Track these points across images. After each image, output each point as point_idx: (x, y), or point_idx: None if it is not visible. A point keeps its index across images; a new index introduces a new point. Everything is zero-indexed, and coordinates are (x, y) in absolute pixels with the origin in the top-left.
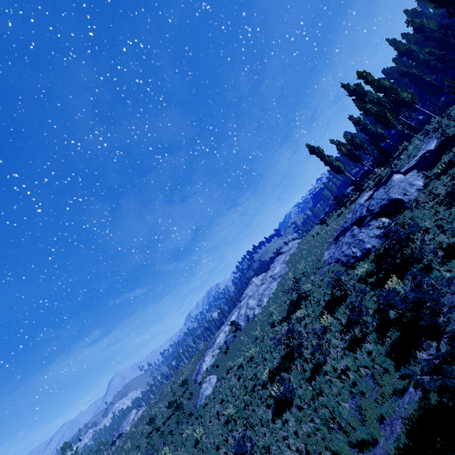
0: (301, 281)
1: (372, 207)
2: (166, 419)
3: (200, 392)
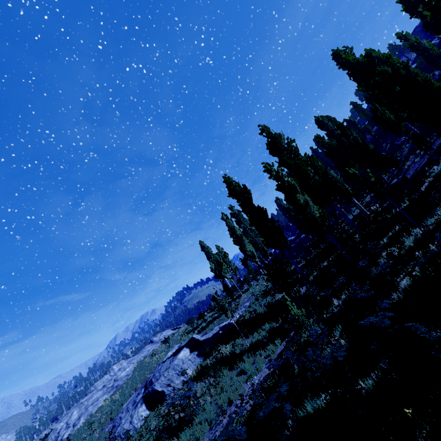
0: None
1: (154, 379)
2: None
3: None
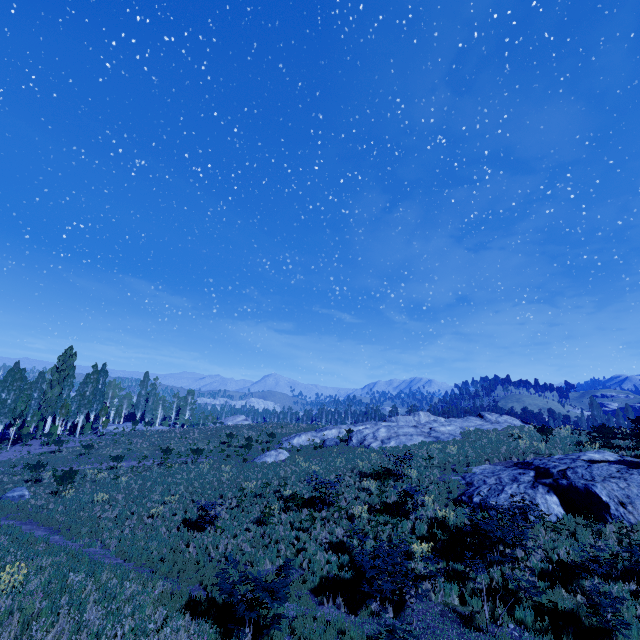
0: (409, 461)
1: (572, 474)
2: (240, 445)
3: (266, 453)
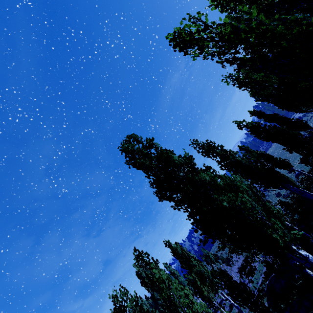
0: None
1: None
2: None
3: None
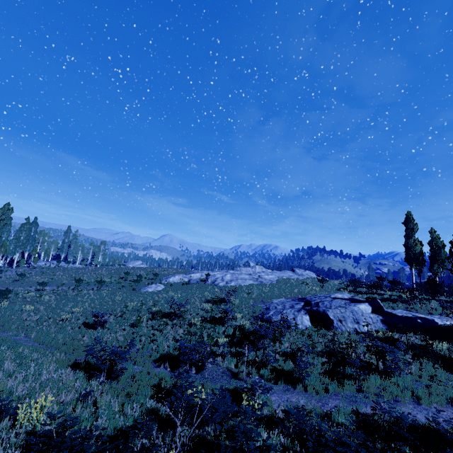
0: (235, 294)
1: (321, 304)
2: (133, 280)
3: (148, 286)
